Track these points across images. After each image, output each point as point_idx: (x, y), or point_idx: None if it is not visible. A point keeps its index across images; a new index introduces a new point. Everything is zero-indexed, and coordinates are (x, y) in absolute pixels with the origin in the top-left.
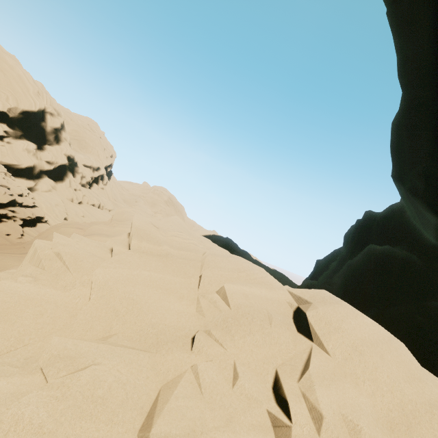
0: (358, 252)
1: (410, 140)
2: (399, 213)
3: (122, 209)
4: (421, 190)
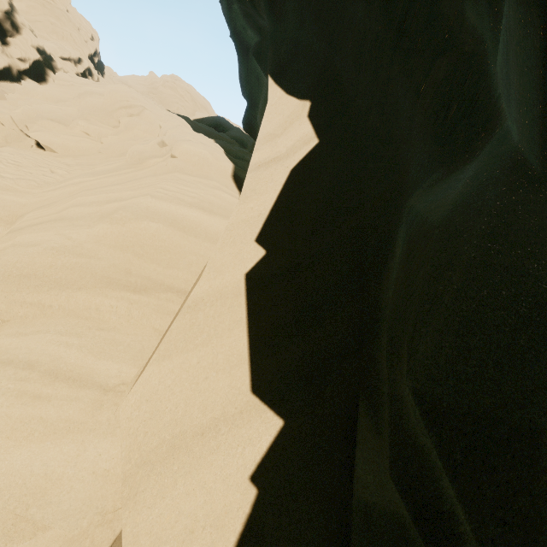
0: None
1: None
2: None
3: None
4: None
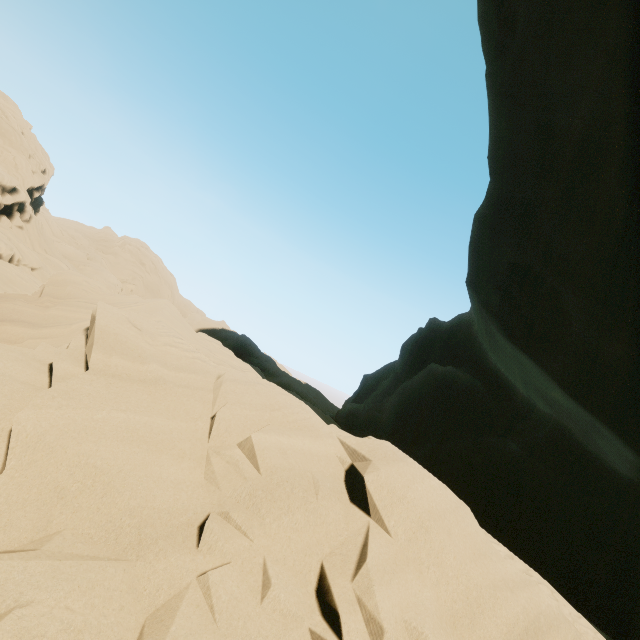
0: (417, 371)
1: (492, 242)
2: (467, 326)
3: (63, 275)
4: (496, 306)
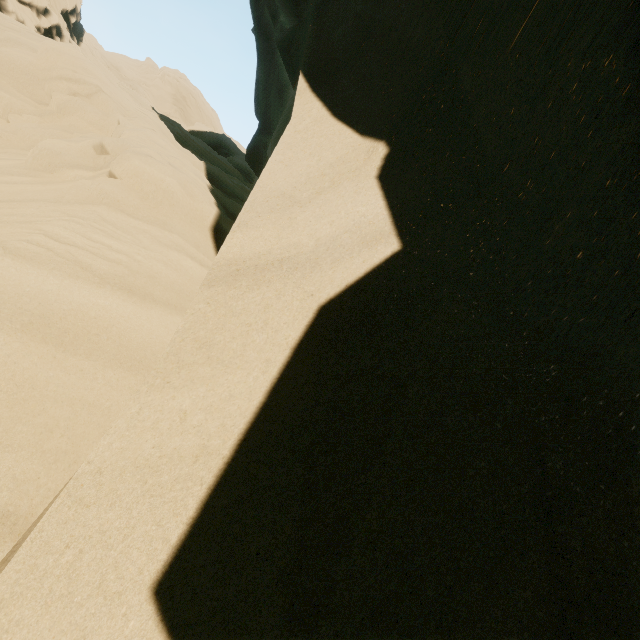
0: None
1: None
2: None
3: None
4: None
